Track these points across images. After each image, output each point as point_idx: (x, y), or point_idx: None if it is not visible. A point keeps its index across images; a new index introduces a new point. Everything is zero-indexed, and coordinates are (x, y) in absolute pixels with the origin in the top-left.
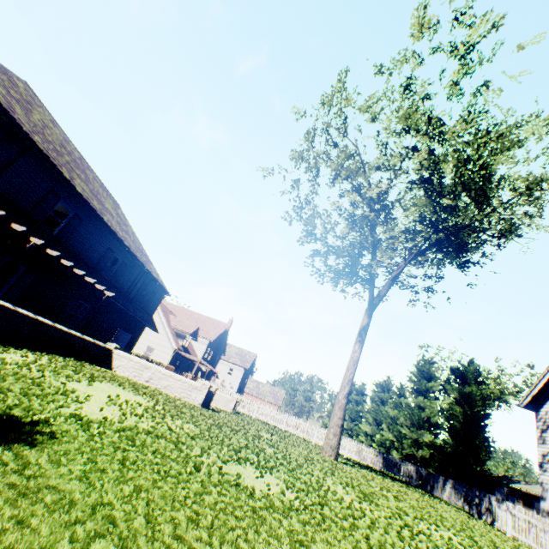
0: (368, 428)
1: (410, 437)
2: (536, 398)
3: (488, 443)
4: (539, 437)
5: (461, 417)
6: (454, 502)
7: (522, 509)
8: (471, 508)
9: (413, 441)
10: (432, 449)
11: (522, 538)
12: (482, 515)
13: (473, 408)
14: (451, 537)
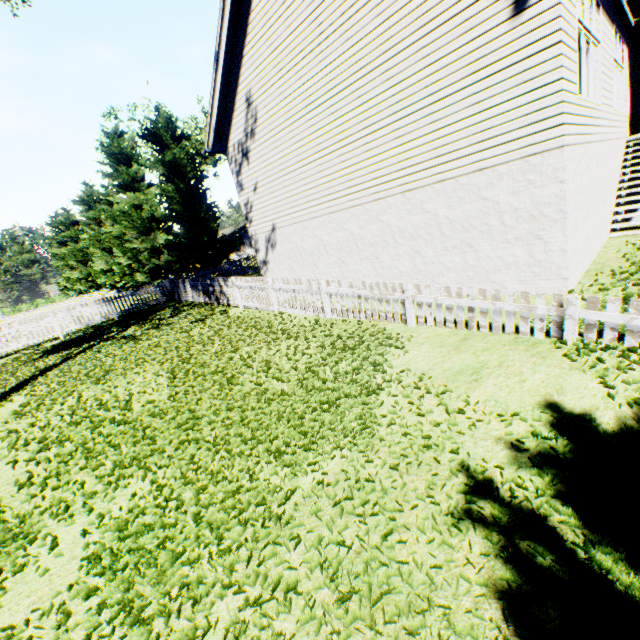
0: (103, 265)
1: (147, 249)
2: (221, 131)
3: (214, 211)
4: (238, 185)
5: (180, 196)
6: (199, 300)
7: (244, 278)
8: (211, 298)
9: (152, 251)
10: (169, 251)
11: (251, 305)
12: (220, 301)
13: (187, 179)
14: (40, 626)
